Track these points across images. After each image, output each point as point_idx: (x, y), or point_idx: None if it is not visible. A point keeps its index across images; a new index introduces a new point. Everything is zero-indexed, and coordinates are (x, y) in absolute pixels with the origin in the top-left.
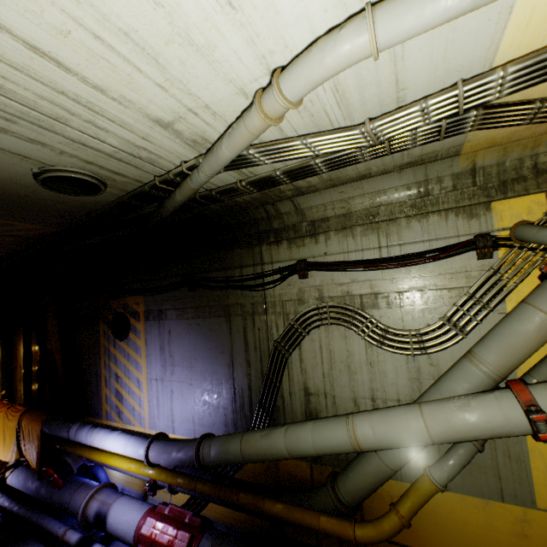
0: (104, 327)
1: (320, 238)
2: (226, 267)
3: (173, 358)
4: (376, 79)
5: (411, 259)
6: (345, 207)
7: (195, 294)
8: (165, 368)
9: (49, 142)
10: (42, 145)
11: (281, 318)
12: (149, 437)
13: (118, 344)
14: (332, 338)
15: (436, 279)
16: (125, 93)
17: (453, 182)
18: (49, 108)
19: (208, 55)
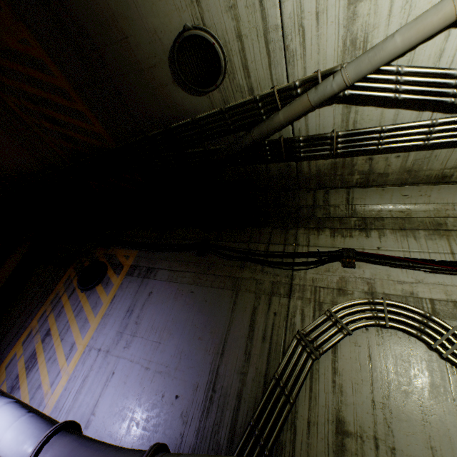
0: (72, 273)
1: (373, 233)
2: (250, 240)
3: (139, 326)
4: None
5: None
6: (404, 211)
7: (202, 259)
8: (120, 337)
9: None
10: None
11: (311, 306)
12: (56, 423)
13: (76, 294)
14: (388, 346)
15: None
16: None
17: None
18: None
19: None
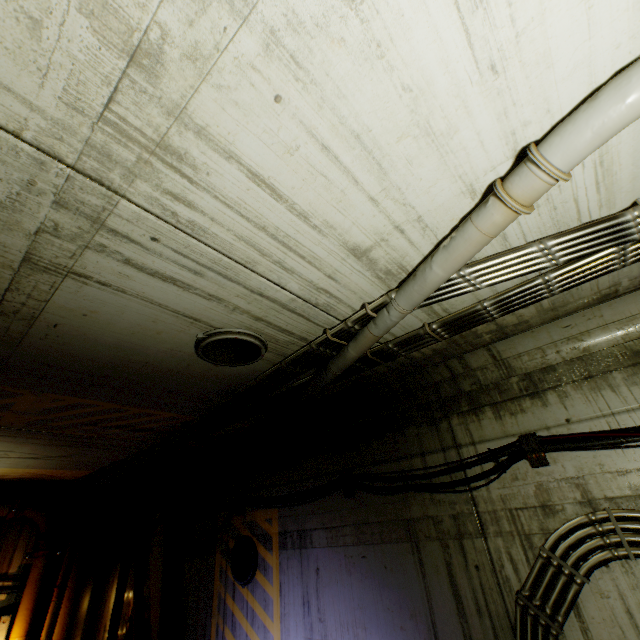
0: (221, 561)
1: (549, 397)
2: (399, 455)
3: (325, 624)
4: None
5: None
6: (578, 346)
7: (354, 502)
8: None
9: (227, 296)
10: (218, 302)
11: (516, 543)
12: None
13: (238, 592)
14: None
15: None
16: (329, 217)
17: None
18: (243, 251)
19: (443, 144)
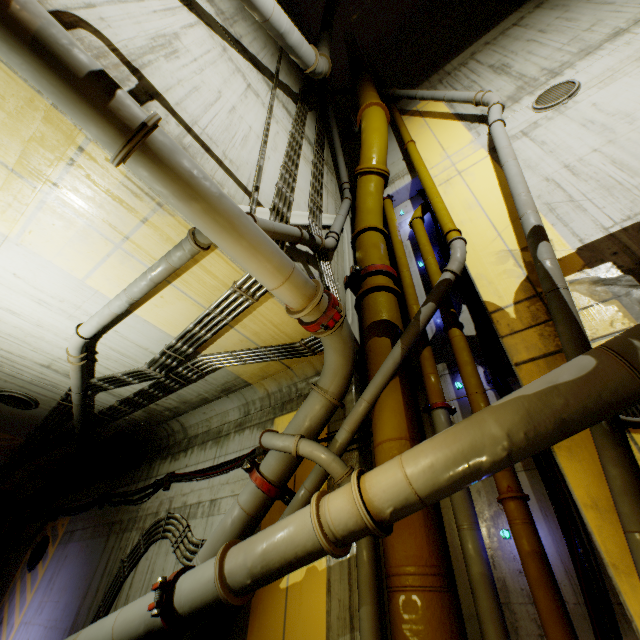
0: (29, 555)
1: (189, 452)
2: (131, 481)
3: (52, 591)
4: (128, 345)
5: (224, 467)
6: (209, 425)
7: (102, 511)
8: (40, 606)
9: None
10: None
11: (139, 533)
12: None
13: (26, 576)
14: (160, 554)
15: (234, 485)
16: (21, 353)
17: (261, 404)
18: None
19: (44, 339)
